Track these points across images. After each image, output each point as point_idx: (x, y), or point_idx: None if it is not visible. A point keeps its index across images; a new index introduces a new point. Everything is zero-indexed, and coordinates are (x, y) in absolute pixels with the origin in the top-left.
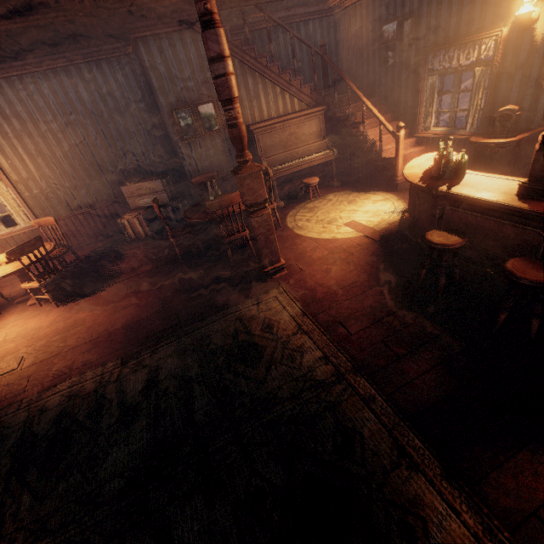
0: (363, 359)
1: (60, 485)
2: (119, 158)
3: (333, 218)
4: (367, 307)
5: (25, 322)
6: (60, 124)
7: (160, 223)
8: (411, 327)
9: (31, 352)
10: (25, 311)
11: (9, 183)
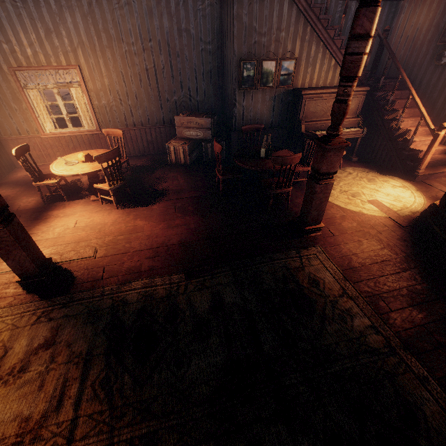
0: (409, 339)
1: (155, 376)
2: (176, 89)
3: (356, 192)
4: (404, 288)
5: (90, 215)
6: (139, 48)
7: (196, 155)
8: None
9: (101, 244)
10: (89, 205)
11: (86, 90)
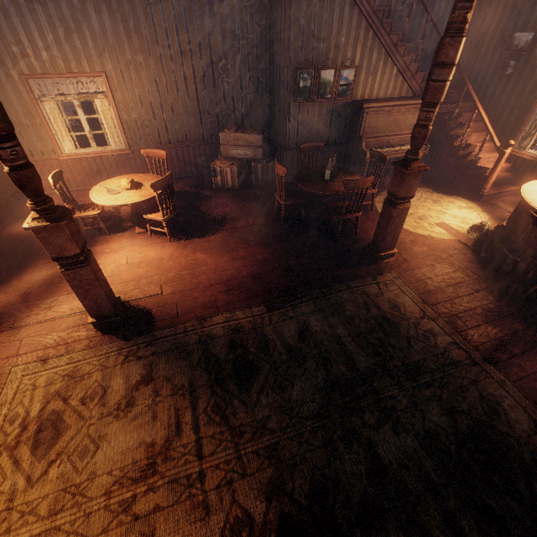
0: (486, 351)
1: (263, 399)
2: (218, 100)
3: (423, 215)
4: (478, 308)
5: (141, 249)
6: (176, 51)
7: (243, 176)
8: (521, 333)
9: (165, 281)
10: (136, 238)
11: (113, 101)
